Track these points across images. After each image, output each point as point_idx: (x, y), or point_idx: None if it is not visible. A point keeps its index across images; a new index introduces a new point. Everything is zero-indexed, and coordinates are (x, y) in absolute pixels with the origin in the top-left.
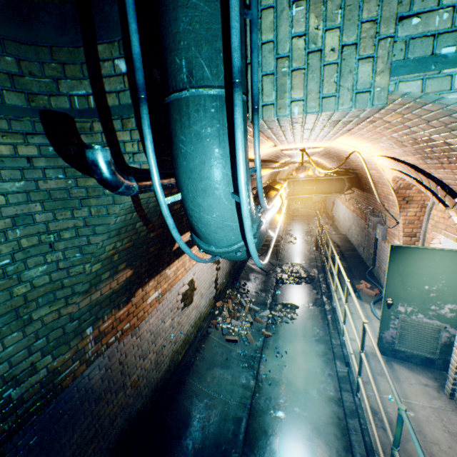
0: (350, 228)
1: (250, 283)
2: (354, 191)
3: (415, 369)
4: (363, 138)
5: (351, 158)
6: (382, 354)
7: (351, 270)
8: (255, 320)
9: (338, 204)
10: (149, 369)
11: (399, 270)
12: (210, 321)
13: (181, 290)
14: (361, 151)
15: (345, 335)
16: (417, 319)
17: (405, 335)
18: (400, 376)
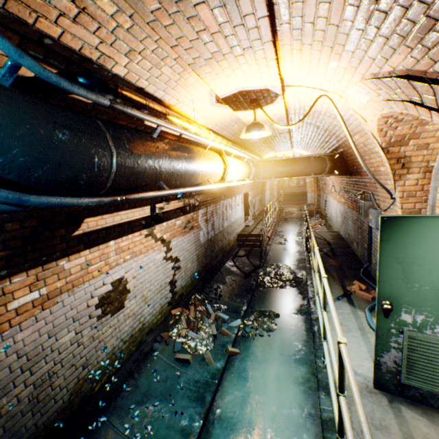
0: (343, 223)
1: (225, 287)
2: (343, 180)
3: (438, 420)
4: (320, 43)
5: (329, 127)
6: (383, 390)
7: (342, 270)
8: (221, 333)
9: (330, 201)
10: (14, 412)
11: (398, 255)
12: (159, 334)
13: (98, 292)
14: (332, 95)
15: (325, 357)
16: (435, 335)
17: (418, 361)
18: (414, 434)
